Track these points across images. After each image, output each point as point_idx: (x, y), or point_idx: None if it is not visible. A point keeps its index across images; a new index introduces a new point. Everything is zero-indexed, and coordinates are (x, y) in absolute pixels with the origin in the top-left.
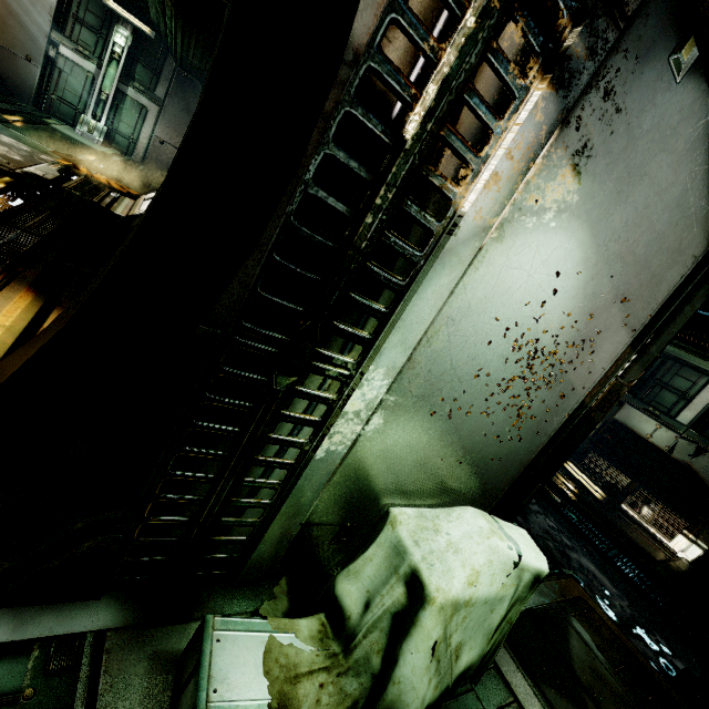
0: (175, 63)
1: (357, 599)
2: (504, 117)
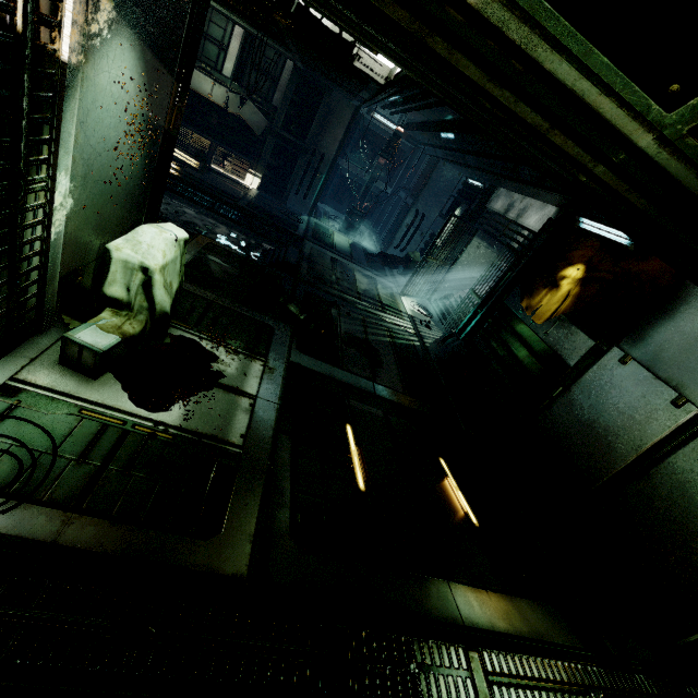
0: None
1: (121, 292)
2: None
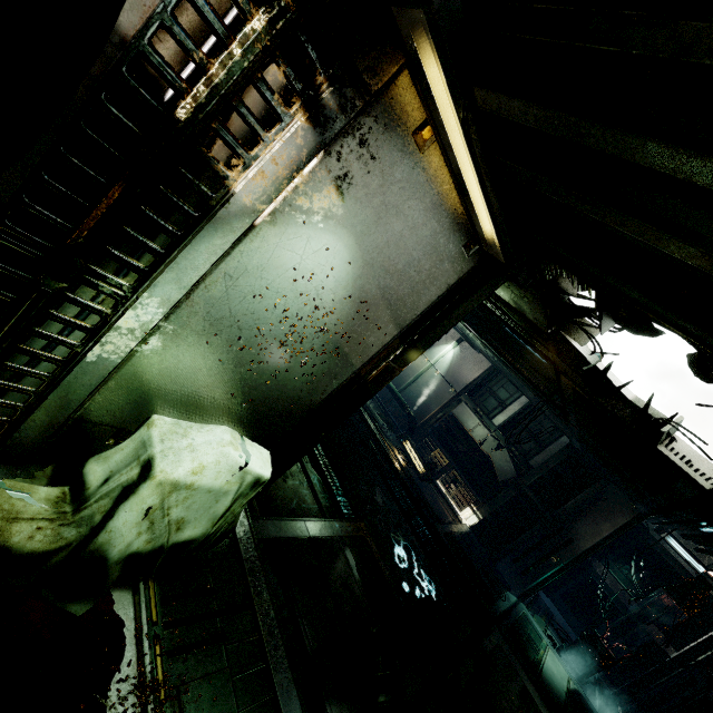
0: None
1: (99, 477)
2: (272, 132)
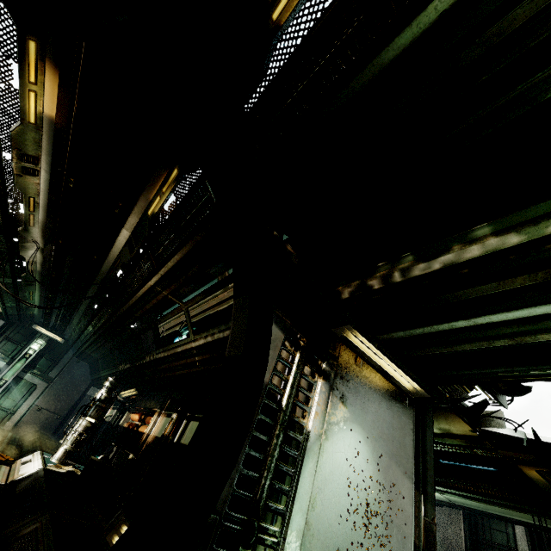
0: (73, 355)
1: None
2: (312, 392)
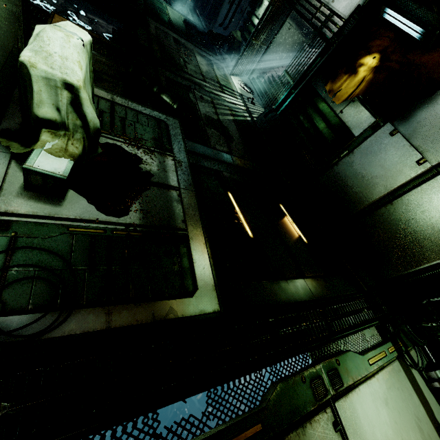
0: None
1: (52, 112)
2: None
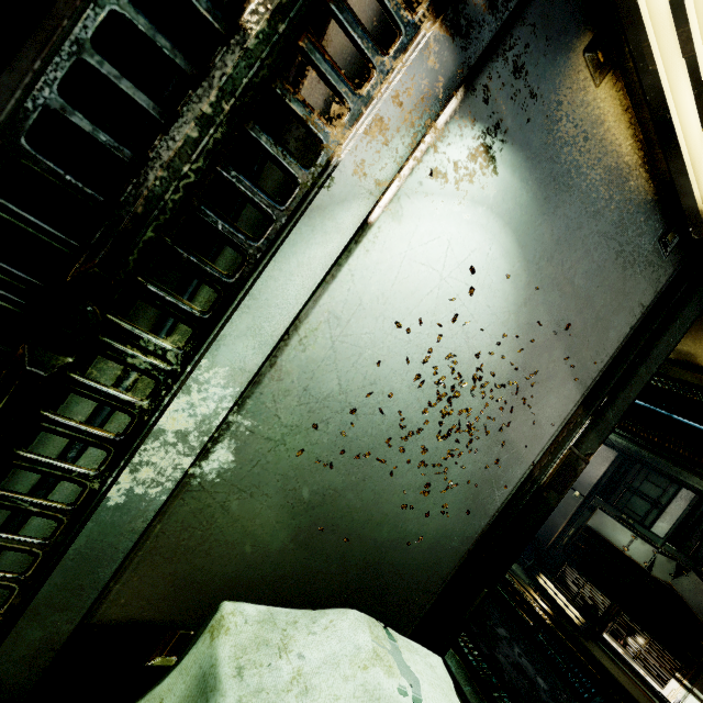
0: None
1: None
2: (389, 54)
